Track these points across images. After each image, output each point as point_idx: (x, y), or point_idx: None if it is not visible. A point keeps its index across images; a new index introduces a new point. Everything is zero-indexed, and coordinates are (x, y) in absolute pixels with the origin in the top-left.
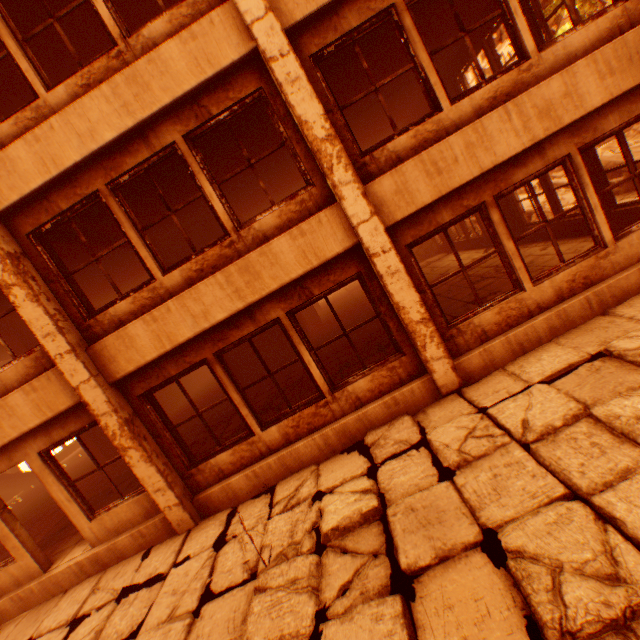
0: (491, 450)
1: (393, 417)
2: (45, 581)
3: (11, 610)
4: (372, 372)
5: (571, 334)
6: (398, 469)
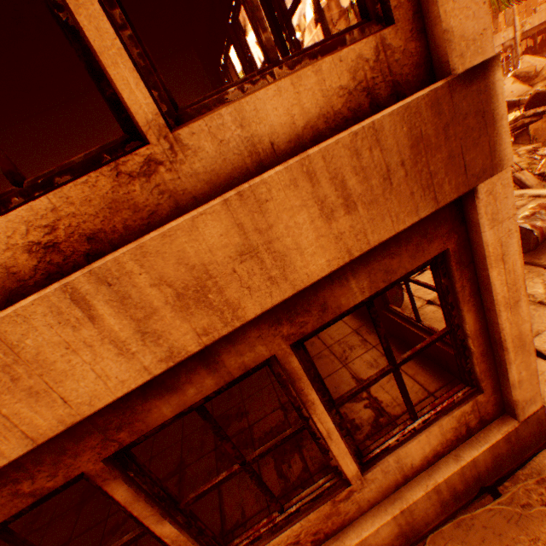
0: None
1: None
2: None
3: None
4: None
5: None
6: None
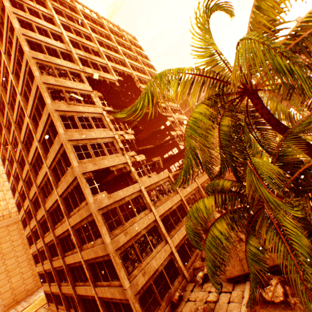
0: None
1: None
2: None
3: None
4: None
5: None
6: None
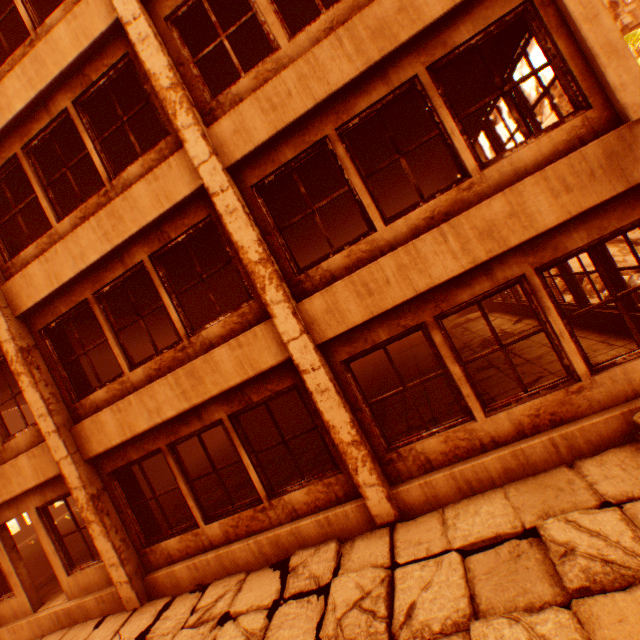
0: (363, 636)
1: (327, 537)
2: (32, 621)
3: (8, 639)
4: (308, 484)
5: (524, 484)
6: (290, 616)
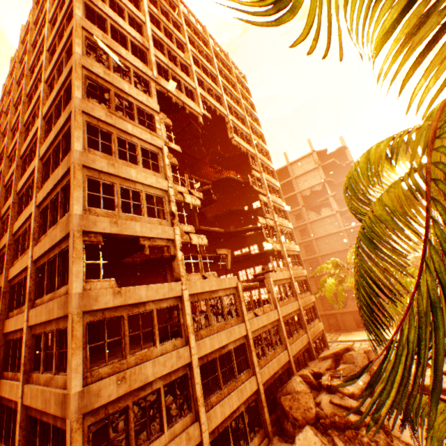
0: None
1: None
2: None
3: None
4: None
5: None
6: None
